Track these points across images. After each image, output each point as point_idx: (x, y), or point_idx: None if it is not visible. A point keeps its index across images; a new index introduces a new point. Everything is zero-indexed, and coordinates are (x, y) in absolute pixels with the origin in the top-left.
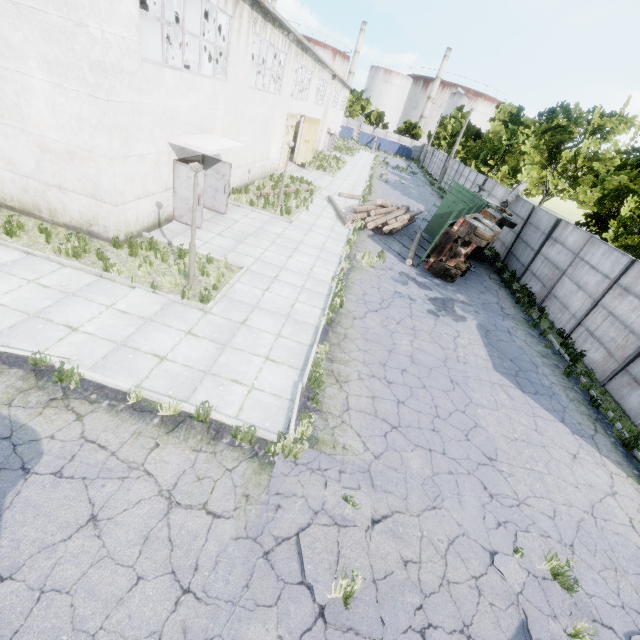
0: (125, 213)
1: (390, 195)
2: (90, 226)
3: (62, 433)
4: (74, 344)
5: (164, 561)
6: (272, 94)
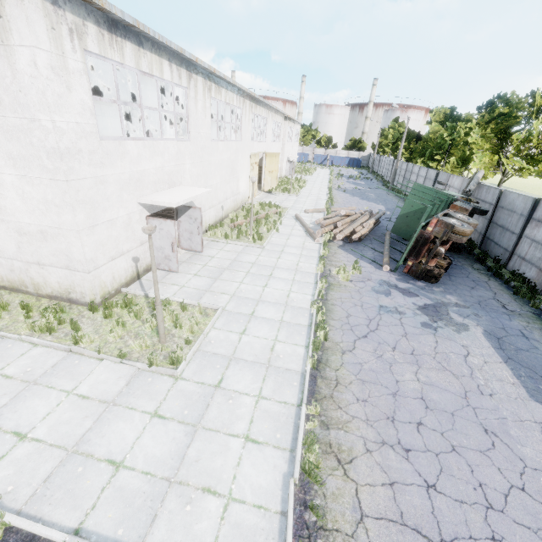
0: (99, 276)
1: (350, 202)
2: (69, 294)
3: None
4: (15, 462)
5: None
6: (234, 142)
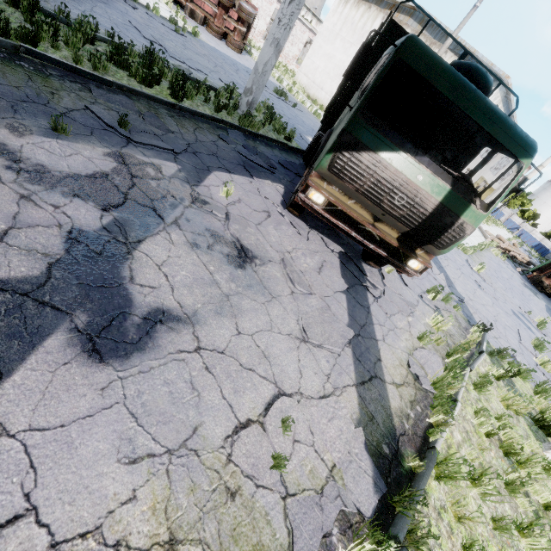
0: None
1: None
2: None
3: None
4: None
5: None
6: None
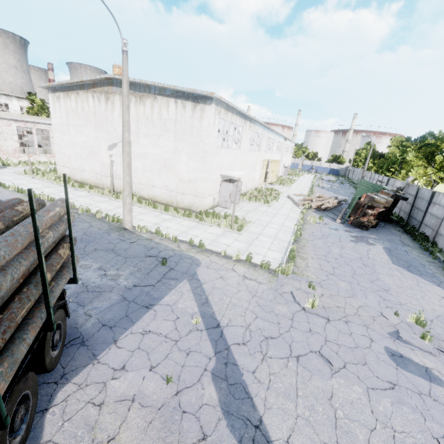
0: (204, 201)
1: (325, 194)
2: (191, 207)
3: (204, 259)
4: (198, 240)
5: (246, 289)
6: (256, 152)
